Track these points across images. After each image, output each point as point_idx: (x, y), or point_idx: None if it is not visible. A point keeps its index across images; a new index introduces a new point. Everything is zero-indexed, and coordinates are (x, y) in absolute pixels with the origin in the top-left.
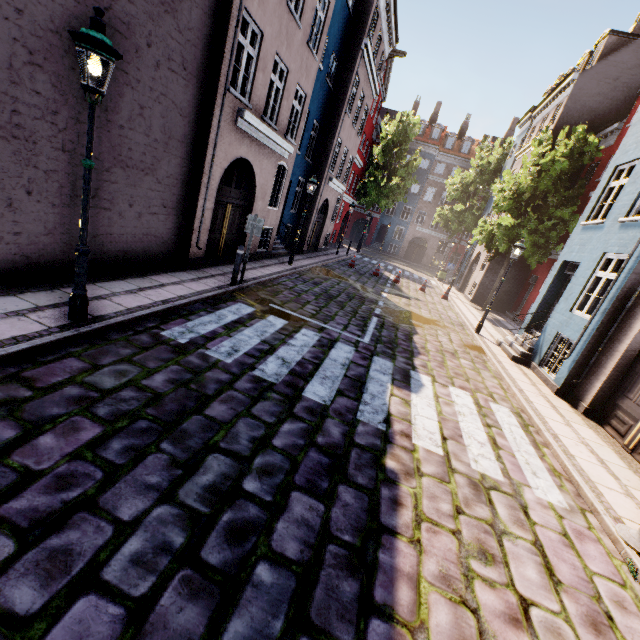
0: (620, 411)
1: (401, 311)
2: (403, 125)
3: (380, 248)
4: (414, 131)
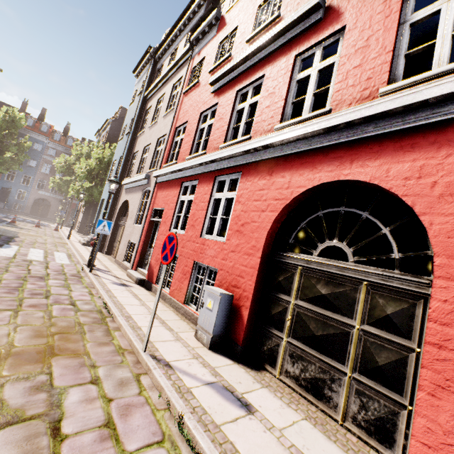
0: (114, 247)
1: (11, 231)
2: (10, 116)
3: (4, 206)
4: (21, 123)
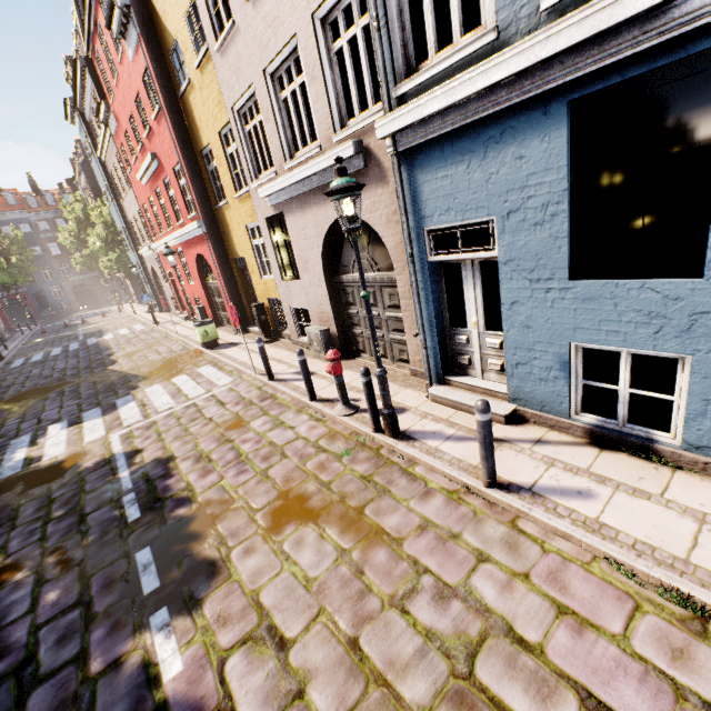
0: (169, 305)
1: (94, 328)
2: None
3: (53, 313)
4: None
